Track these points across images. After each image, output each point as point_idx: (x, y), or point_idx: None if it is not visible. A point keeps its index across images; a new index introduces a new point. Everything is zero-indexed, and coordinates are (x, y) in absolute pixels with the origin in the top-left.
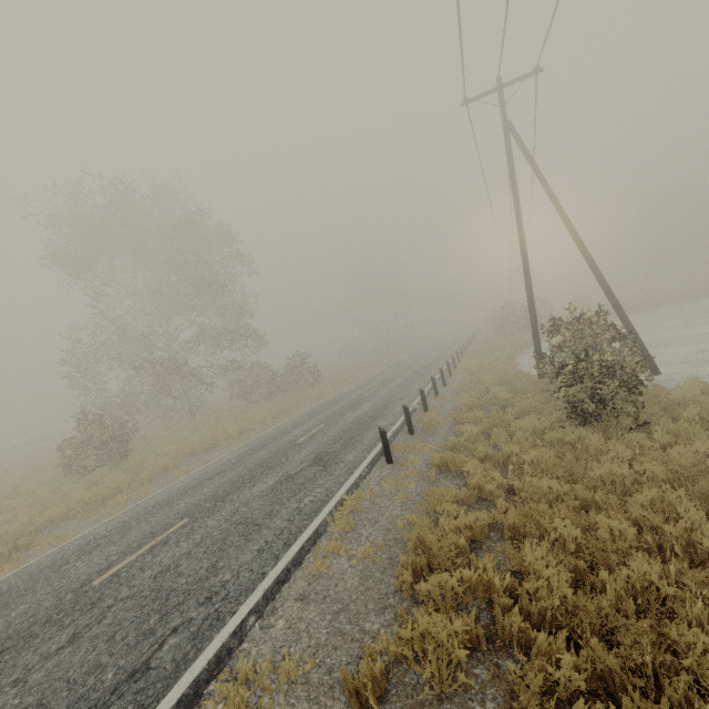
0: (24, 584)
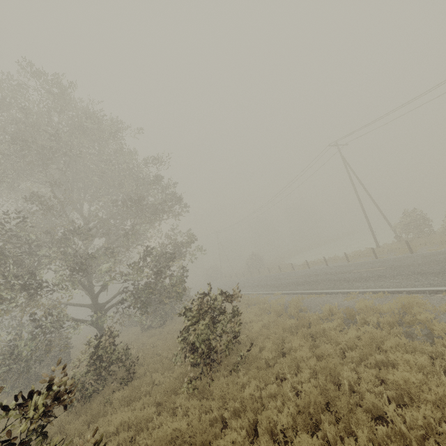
0: None
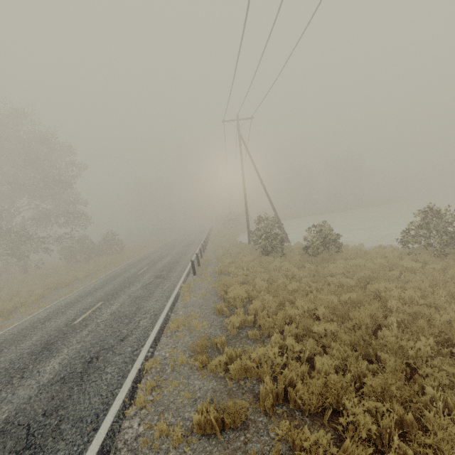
0: (17, 336)
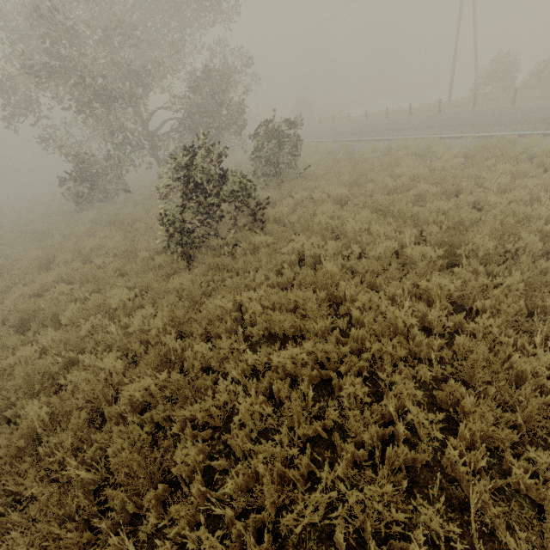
0: None
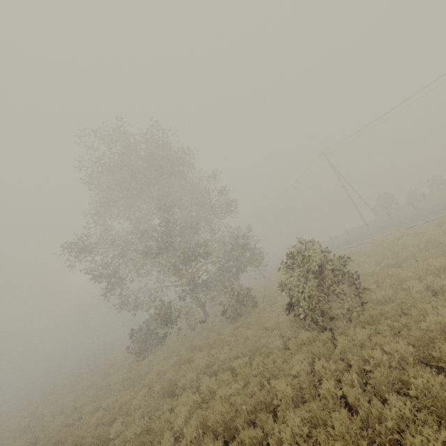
0: None
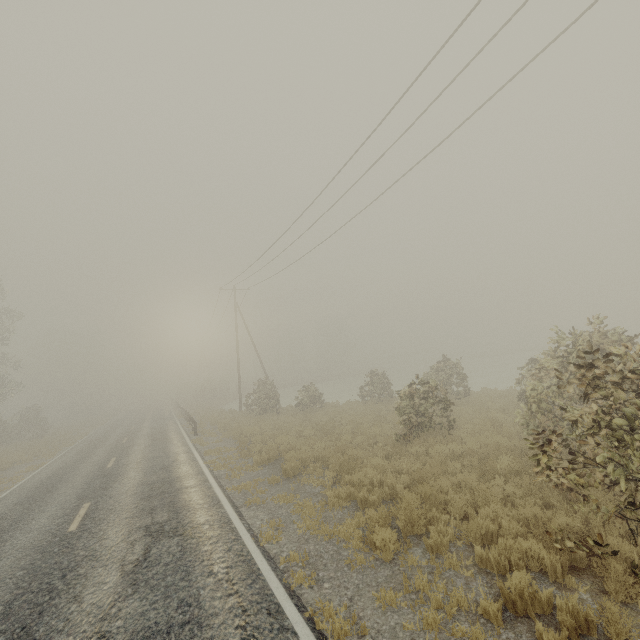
0: (47, 483)
